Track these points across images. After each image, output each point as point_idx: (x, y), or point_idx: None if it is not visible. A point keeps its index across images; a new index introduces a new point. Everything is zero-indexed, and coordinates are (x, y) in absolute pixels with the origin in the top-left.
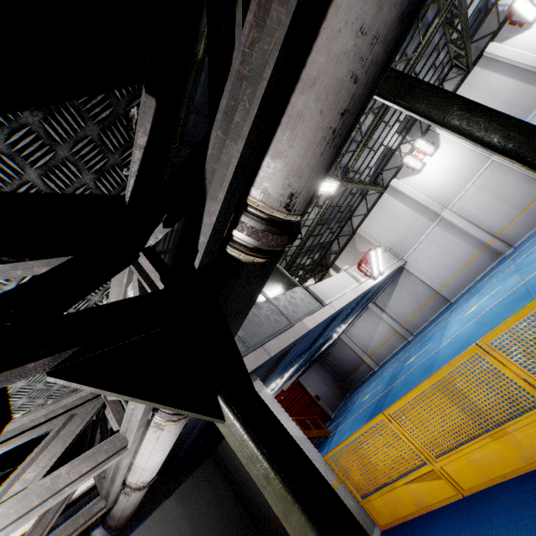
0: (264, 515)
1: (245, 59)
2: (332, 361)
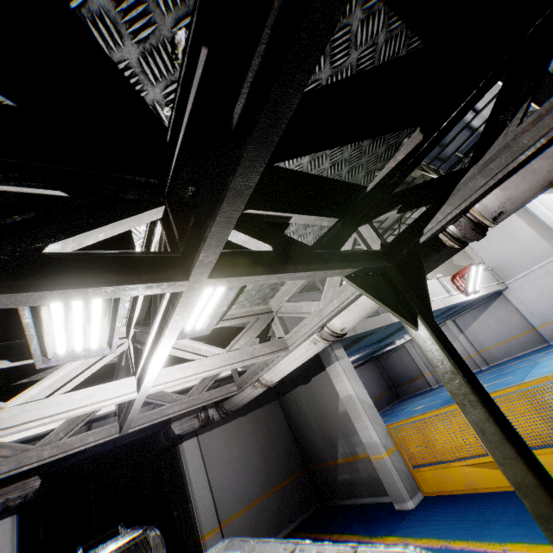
0: (314, 457)
1: (514, 138)
2: (388, 365)
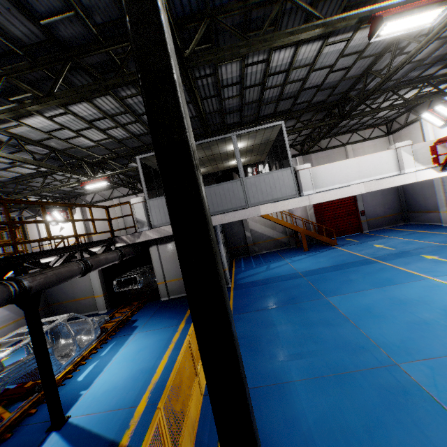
0: None
1: None
2: (409, 191)
